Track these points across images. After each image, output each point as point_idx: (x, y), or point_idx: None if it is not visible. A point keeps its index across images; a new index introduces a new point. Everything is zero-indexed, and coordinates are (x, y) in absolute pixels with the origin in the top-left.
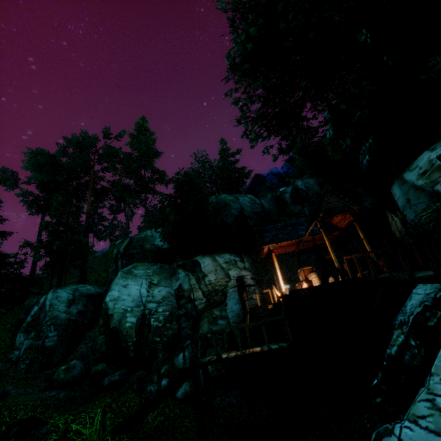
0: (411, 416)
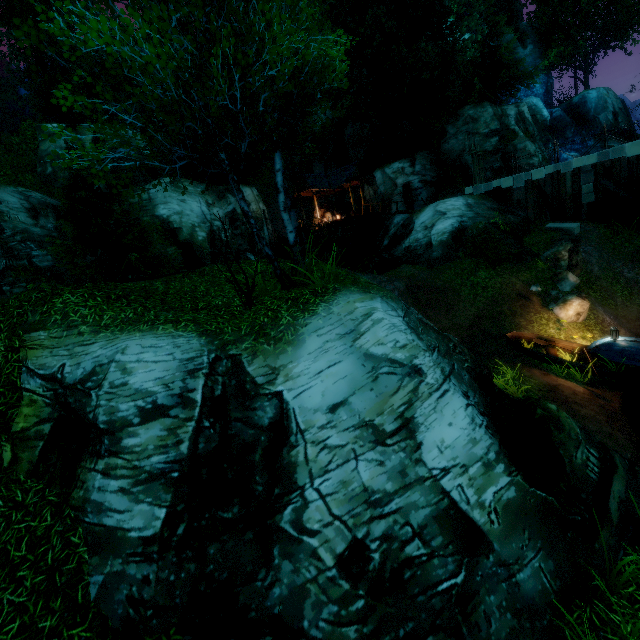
0: (412, 235)
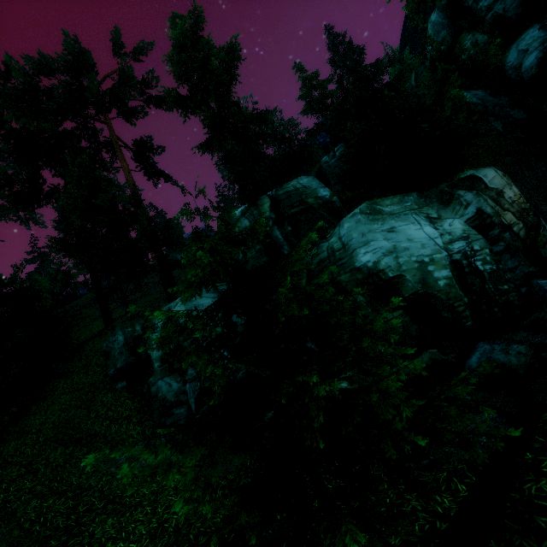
0: None
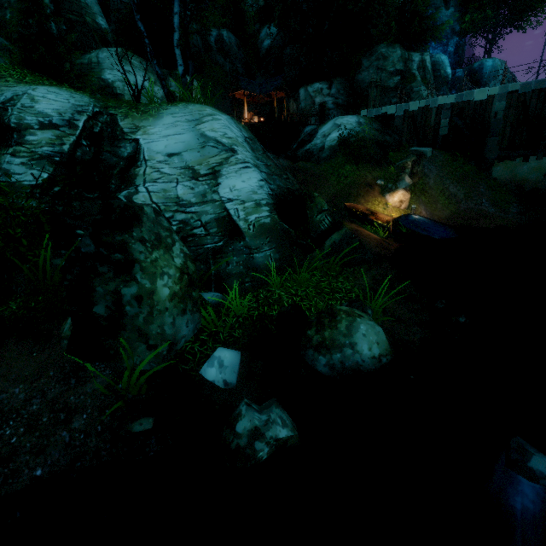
0: (313, 141)
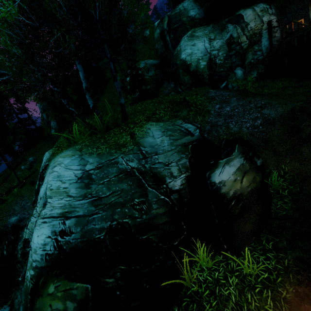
0: None
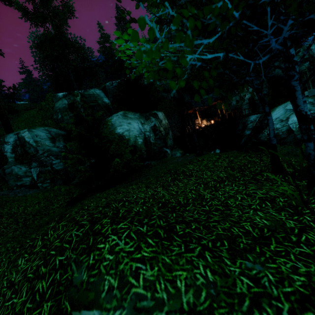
0: None
